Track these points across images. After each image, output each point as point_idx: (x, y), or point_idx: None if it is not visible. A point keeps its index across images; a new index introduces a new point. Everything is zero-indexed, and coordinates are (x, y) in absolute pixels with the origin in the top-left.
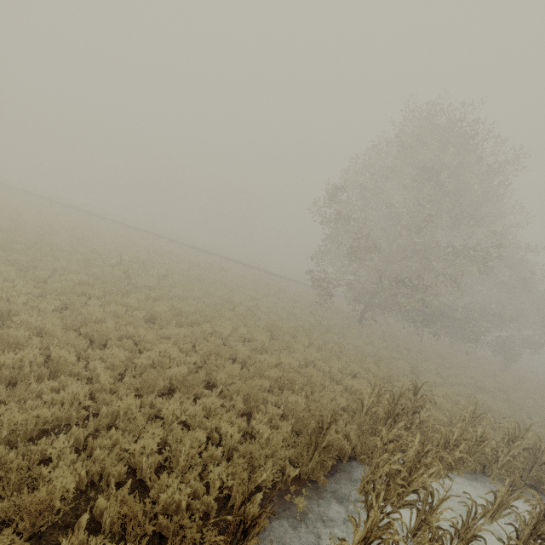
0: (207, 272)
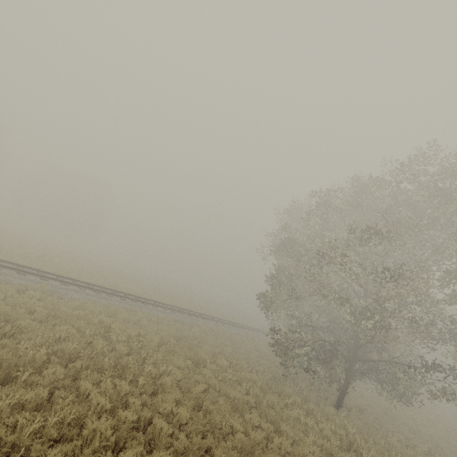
0: (140, 384)
